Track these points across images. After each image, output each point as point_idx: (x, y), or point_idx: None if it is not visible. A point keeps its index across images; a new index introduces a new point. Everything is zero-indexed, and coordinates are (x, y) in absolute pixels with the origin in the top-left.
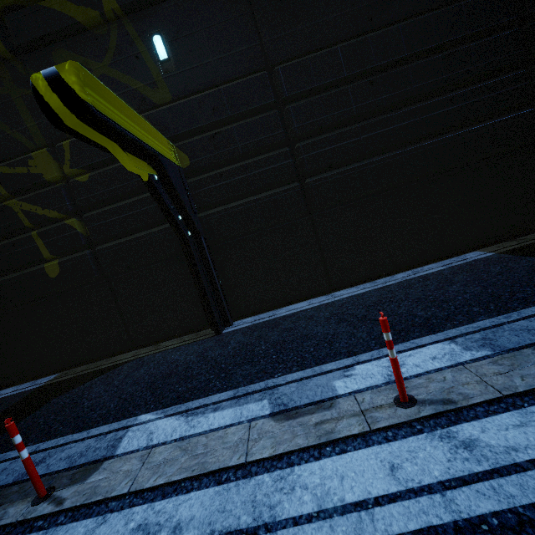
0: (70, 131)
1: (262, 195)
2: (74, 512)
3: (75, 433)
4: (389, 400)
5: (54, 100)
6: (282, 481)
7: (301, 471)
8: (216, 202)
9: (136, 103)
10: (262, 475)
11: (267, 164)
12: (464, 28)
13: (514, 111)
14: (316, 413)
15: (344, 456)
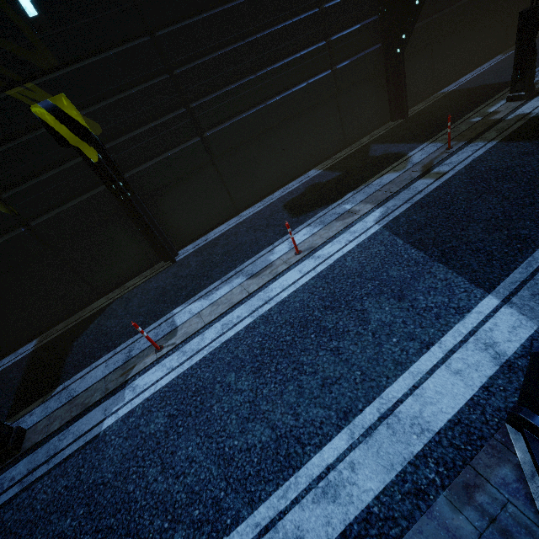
0: (68, 146)
1: (174, 151)
2: (185, 342)
3: (134, 336)
4: (293, 255)
5: (63, 129)
6: (267, 291)
7: (271, 286)
8: (137, 163)
9: (16, 67)
10: (258, 294)
11: (172, 124)
12: (288, 6)
13: (322, 71)
14: (267, 270)
15: (284, 276)
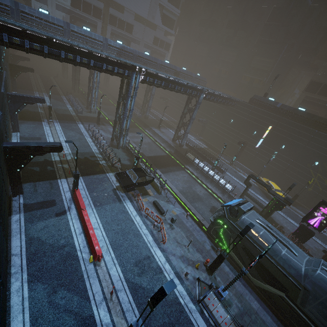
0: None
1: None
2: None
3: None
4: None
5: None
6: None
7: None
8: None
9: None
10: None
11: None
12: None
13: None
14: None
15: None
